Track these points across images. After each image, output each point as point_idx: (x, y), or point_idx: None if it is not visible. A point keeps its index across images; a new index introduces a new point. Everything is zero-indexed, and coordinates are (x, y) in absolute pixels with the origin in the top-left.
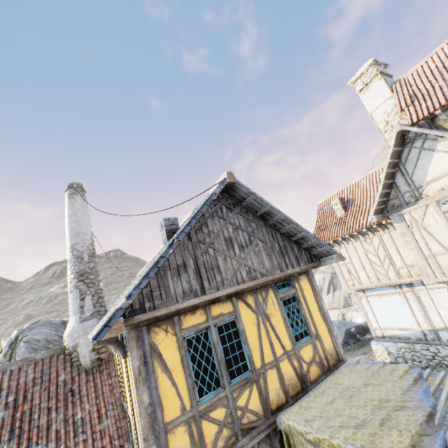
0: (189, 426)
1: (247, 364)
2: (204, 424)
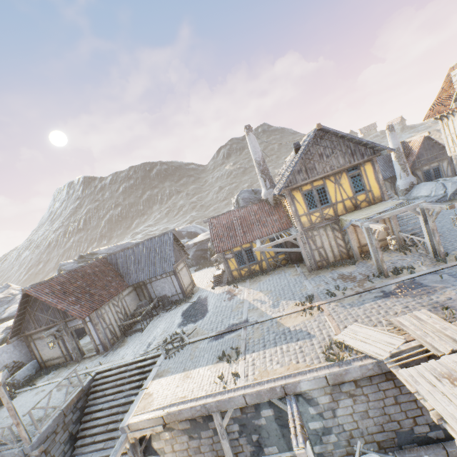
0: (306, 216)
1: (328, 201)
2: (311, 216)
